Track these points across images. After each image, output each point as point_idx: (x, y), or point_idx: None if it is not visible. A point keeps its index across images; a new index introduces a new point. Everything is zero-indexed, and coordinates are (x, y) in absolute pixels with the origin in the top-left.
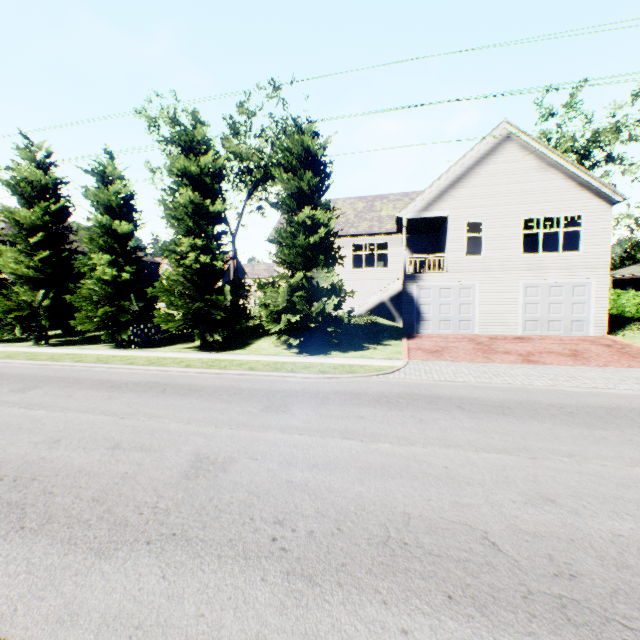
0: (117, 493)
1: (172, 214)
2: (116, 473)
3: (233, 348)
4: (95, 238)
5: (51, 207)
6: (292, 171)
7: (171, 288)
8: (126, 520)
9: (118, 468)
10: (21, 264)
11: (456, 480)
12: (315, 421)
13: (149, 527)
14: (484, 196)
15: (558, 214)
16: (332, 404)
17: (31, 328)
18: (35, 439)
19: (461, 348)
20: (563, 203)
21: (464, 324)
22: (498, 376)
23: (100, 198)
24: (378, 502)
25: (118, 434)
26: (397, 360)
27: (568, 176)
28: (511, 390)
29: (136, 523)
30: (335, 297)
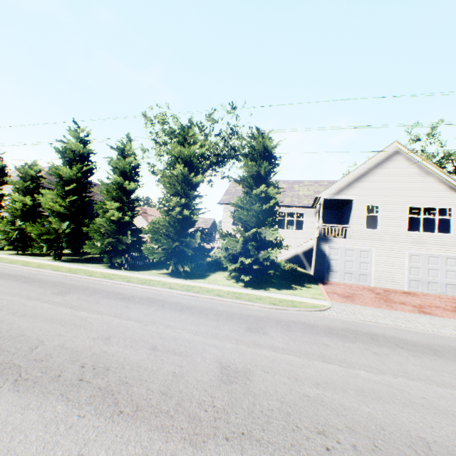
0: (177, 389)
1: (167, 180)
2: (166, 371)
3: (195, 277)
4: (109, 191)
5: (83, 168)
6: (253, 160)
7: (158, 230)
8: (197, 415)
9: (166, 367)
10: (55, 203)
11: (441, 411)
12: (293, 344)
13: (219, 424)
14: (380, 188)
15: (434, 206)
16: (296, 331)
17: (52, 247)
18: (91, 335)
19: (366, 296)
20: (438, 199)
21: (363, 277)
22: (409, 322)
23: (119, 165)
24: (391, 424)
25: (150, 338)
26: (323, 300)
27: (441, 181)
28: (428, 335)
29: (207, 419)
30: (275, 248)
